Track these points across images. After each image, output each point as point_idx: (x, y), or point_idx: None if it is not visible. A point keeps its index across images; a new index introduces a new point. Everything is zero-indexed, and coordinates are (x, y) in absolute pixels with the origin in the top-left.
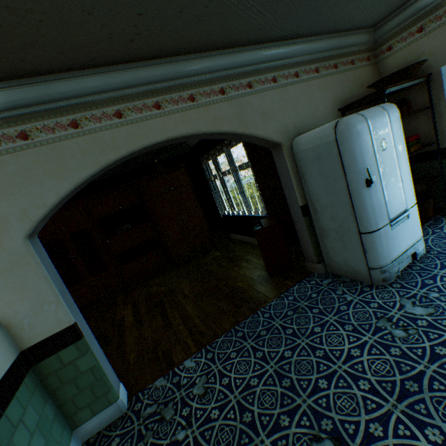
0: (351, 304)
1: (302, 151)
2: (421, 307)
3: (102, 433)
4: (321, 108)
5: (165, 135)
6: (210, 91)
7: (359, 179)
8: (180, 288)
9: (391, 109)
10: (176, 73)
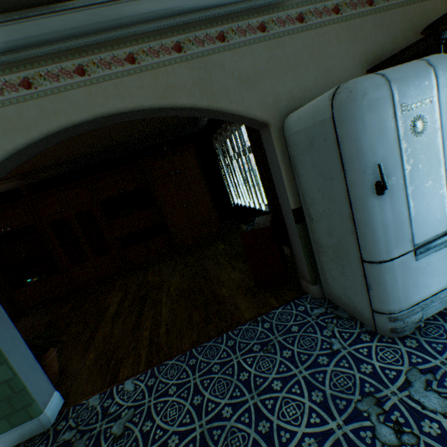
0: (335, 357)
1: (294, 134)
2: (438, 396)
3: (19, 446)
4: (339, 69)
5: (93, 111)
6: (159, 48)
7: (365, 181)
8: (169, 283)
9: (444, 63)
10: (104, 22)
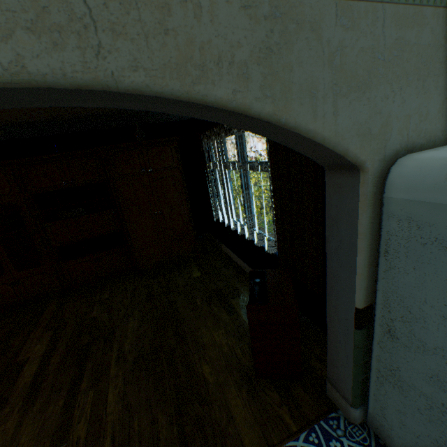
0: None
1: (419, 203)
2: None
3: None
4: None
5: None
6: None
7: None
8: (124, 331)
9: None
10: None
